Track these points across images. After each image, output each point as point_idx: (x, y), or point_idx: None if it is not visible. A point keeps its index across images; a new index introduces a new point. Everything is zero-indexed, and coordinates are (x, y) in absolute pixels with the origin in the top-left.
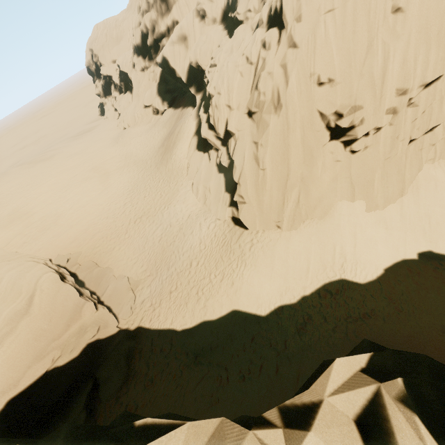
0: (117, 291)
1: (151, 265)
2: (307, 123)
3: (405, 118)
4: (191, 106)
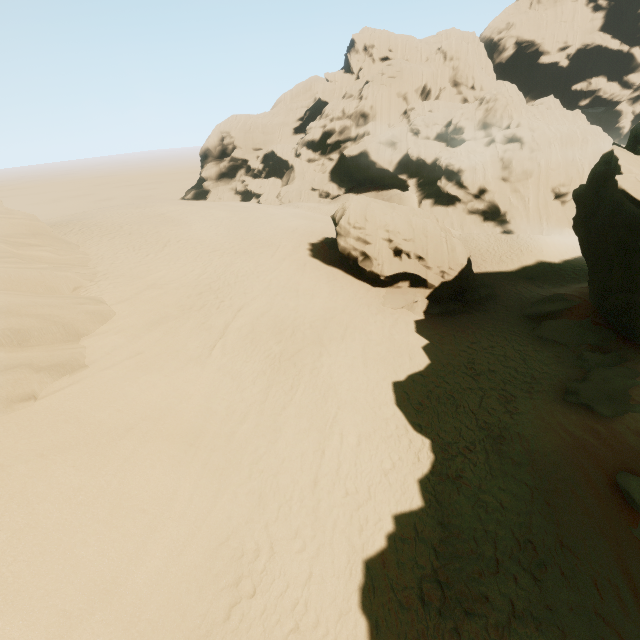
0: None
1: None
2: (545, 186)
3: None
4: (396, 189)
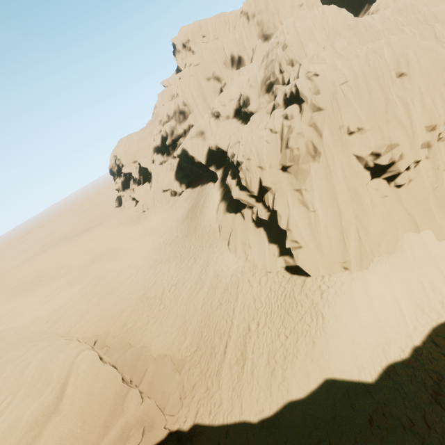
0: (159, 375)
1: (197, 337)
2: (346, 166)
3: (439, 151)
4: (211, 182)
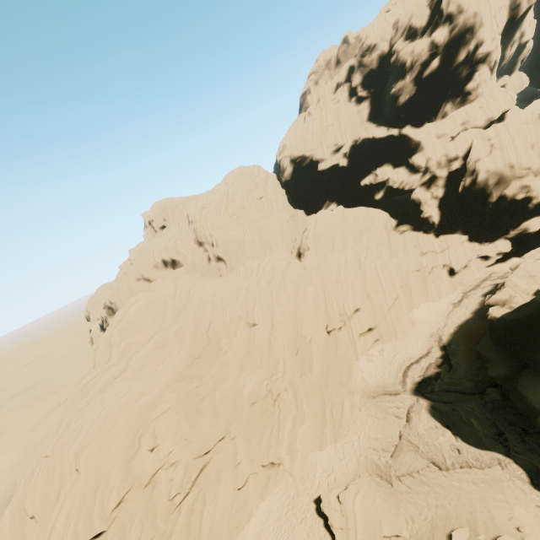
0: None
1: None
2: None
3: None
4: None
